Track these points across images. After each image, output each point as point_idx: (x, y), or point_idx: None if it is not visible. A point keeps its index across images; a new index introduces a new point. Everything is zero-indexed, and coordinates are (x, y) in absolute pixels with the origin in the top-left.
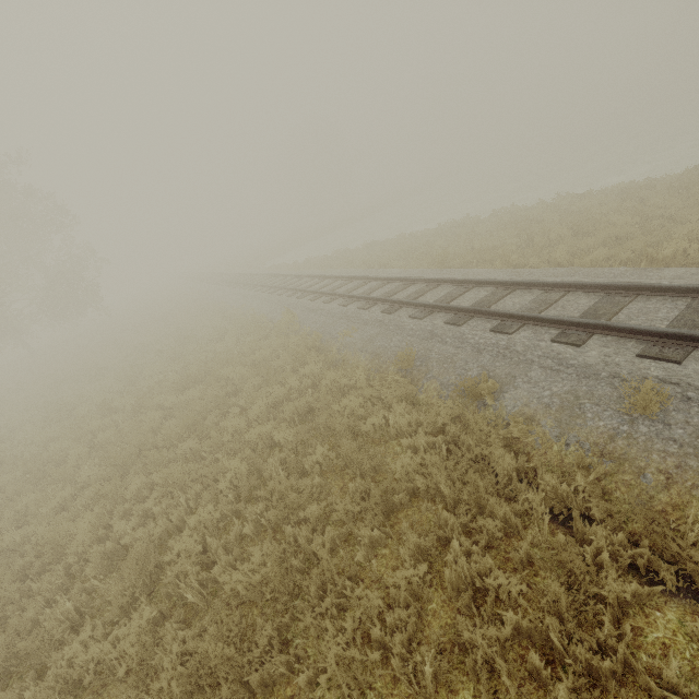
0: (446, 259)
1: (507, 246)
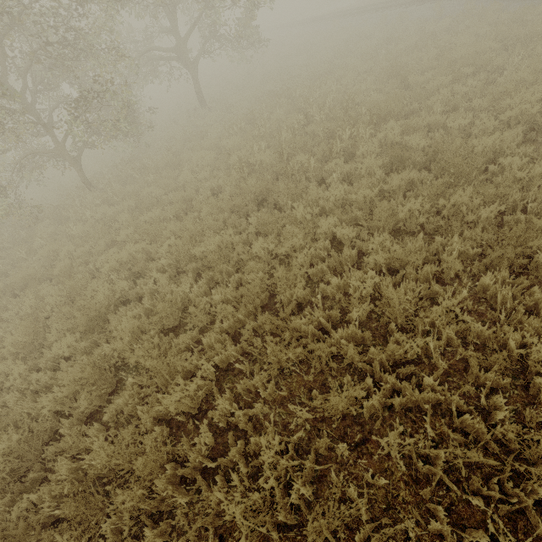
0: None
1: None
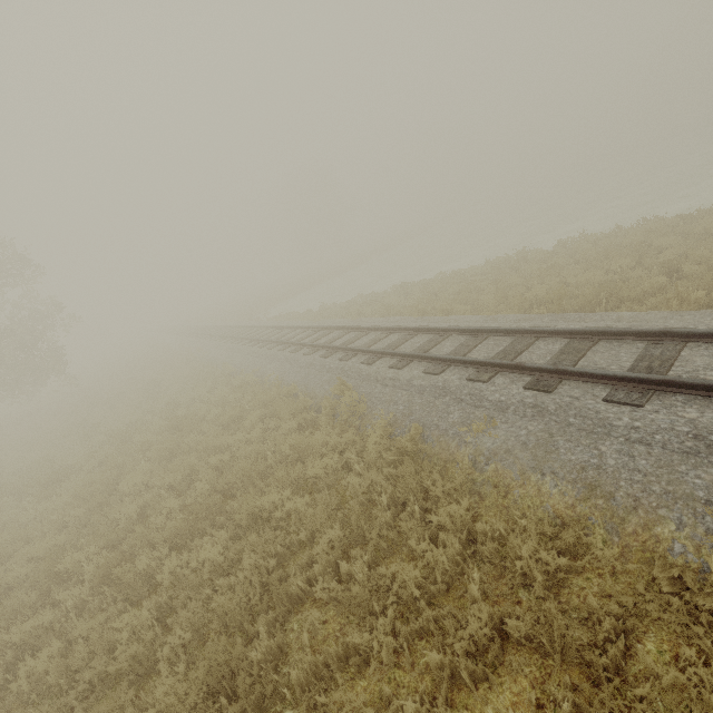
0: (562, 299)
1: (653, 278)
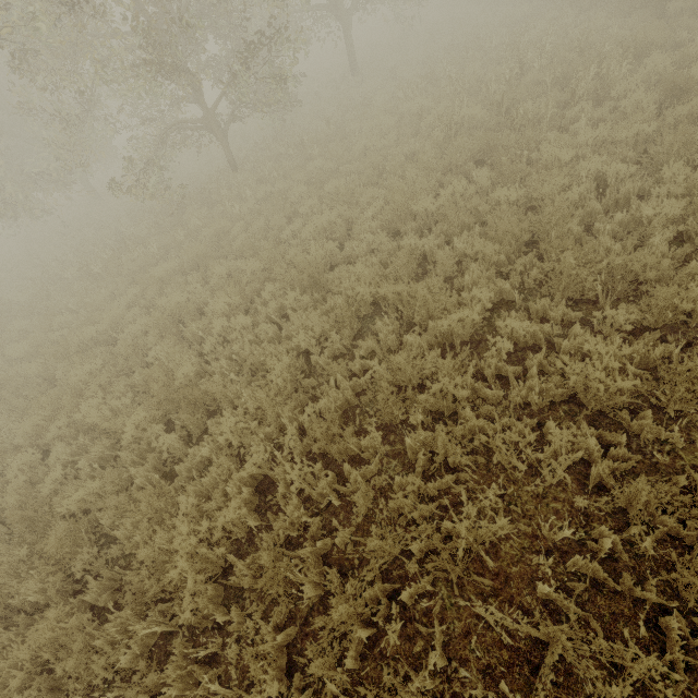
0: None
1: None
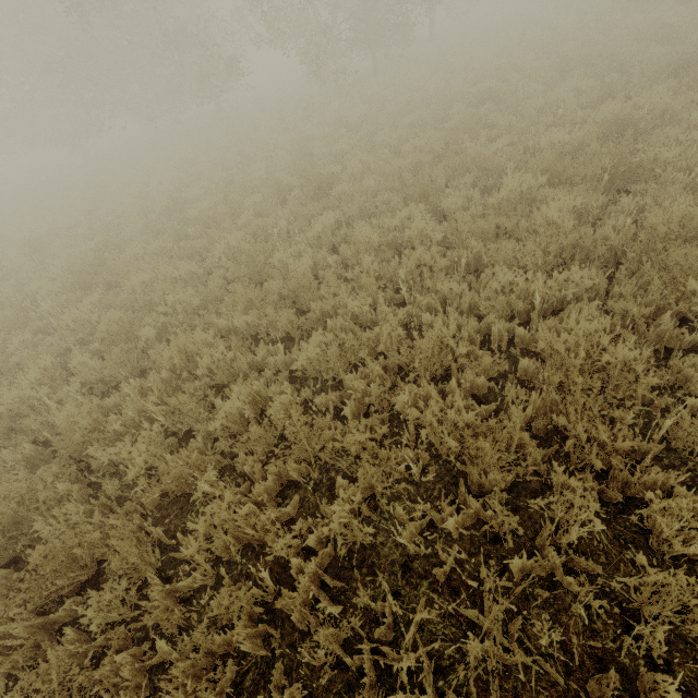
0: None
1: None
